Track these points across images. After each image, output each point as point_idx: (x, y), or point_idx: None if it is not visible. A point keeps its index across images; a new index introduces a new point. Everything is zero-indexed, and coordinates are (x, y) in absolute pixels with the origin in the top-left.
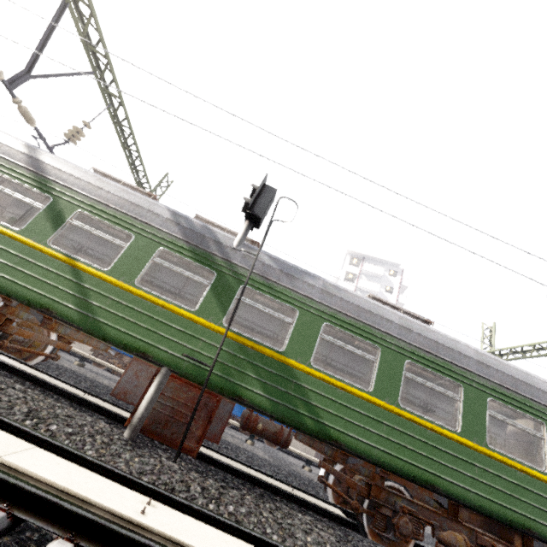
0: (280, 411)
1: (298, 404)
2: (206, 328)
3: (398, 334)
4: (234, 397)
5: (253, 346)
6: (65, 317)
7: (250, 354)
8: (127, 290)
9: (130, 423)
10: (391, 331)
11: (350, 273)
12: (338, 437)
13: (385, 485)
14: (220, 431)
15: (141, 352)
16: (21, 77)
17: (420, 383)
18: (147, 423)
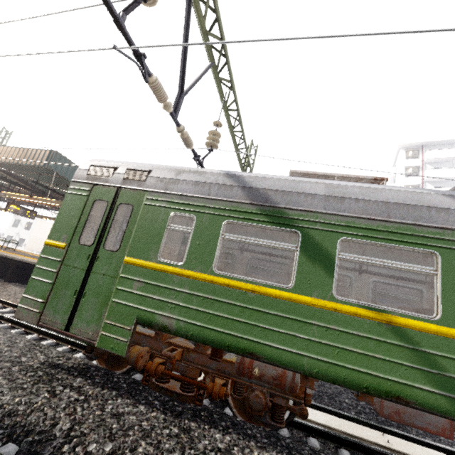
0: None
1: None
2: None
3: None
4: None
5: None
6: (430, 407)
7: None
8: None
9: None
10: None
11: (411, 167)
12: None
13: None
14: None
15: None
16: (179, 100)
17: None
18: None
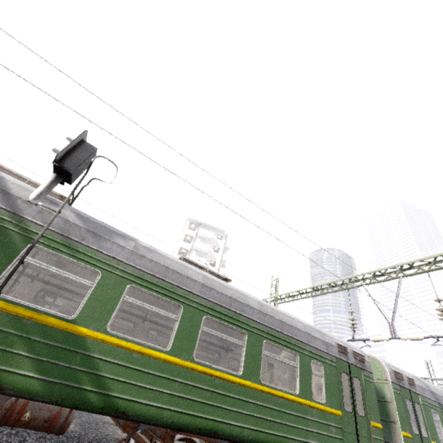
0: (57, 392)
1: (83, 379)
2: None
3: (200, 292)
4: None
5: (32, 316)
6: None
7: (26, 326)
8: None
9: None
10: (194, 289)
11: (188, 236)
12: (127, 407)
13: (179, 438)
14: None
15: None
16: None
17: (214, 335)
18: None
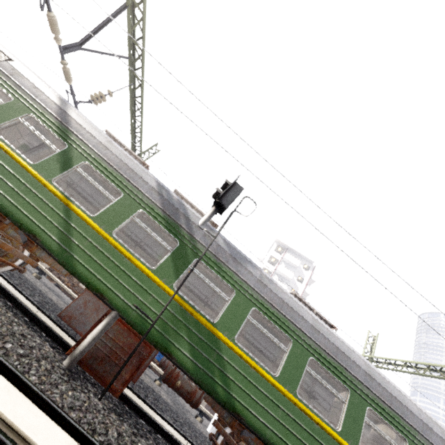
0: (200, 375)
1: (216, 373)
2: (158, 287)
3: (309, 333)
4: (165, 353)
5: (192, 312)
6: (47, 246)
7: (188, 318)
8: (105, 237)
9: (72, 353)
10: (304, 328)
11: (274, 258)
12: (241, 411)
13: None
14: (140, 372)
15: (100, 293)
16: (74, 47)
17: (317, 379)
18: (86, 356)
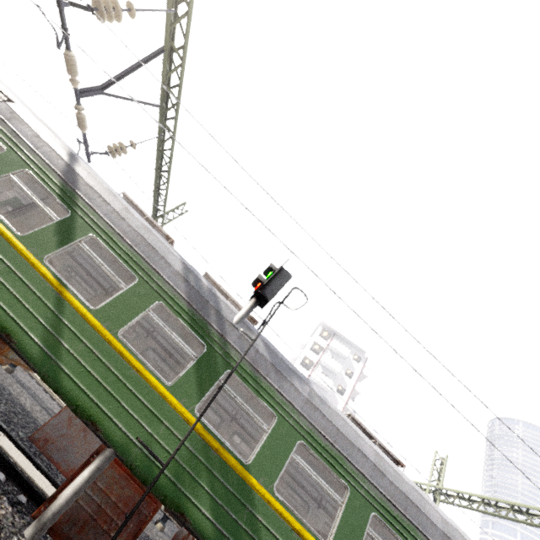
0: None
1: None
2: (175, 411)
3: (371, 476)
4: (176, 513)
5: (218, 449)
6: (24, 351)
7: (212, 458)
8: (107, 339)
9: (40, 517)
10: (364, 469)
11: (318, 345)
12: None
13: None
14: None
15: (92, 421)
16: (94, 91)
17: None
18: (60, 520)
